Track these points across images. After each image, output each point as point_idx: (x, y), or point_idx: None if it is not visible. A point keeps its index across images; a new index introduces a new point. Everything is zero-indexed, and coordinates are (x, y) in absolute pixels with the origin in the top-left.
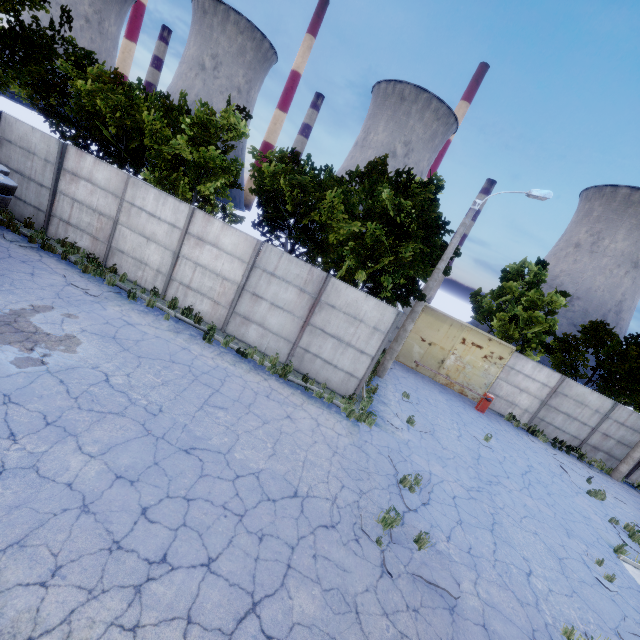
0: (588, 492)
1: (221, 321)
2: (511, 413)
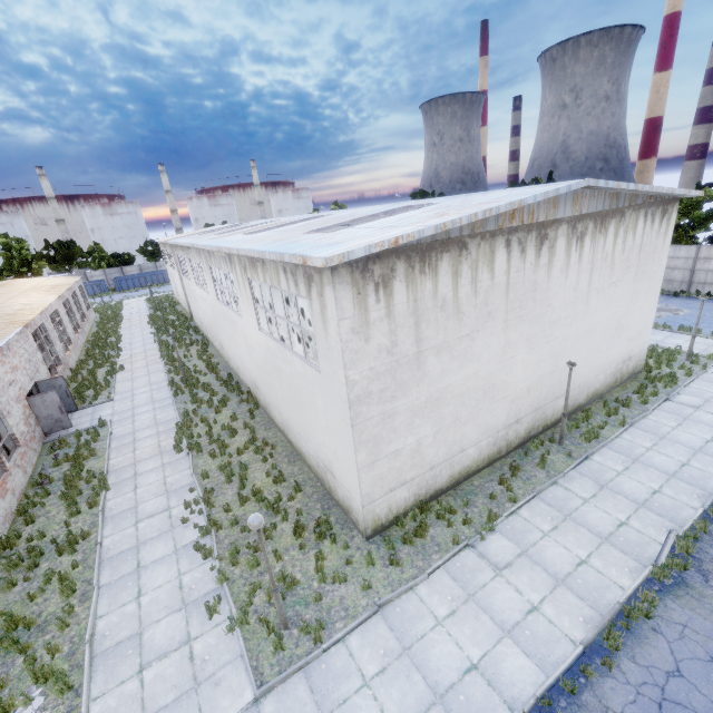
0: None
1: None
2: None
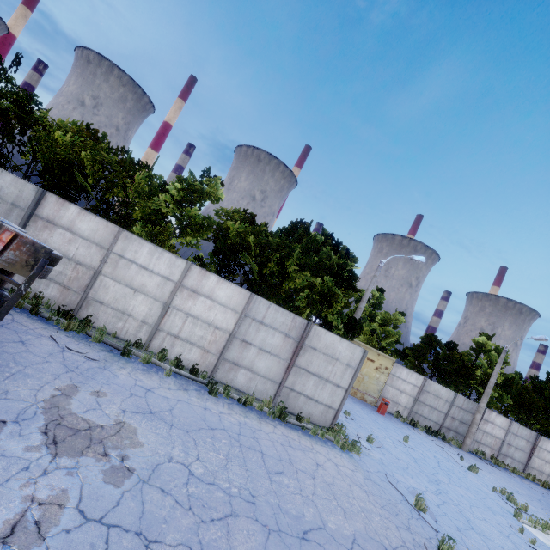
0: (469, 468)
1: (210, 368)
2: (398, 411)
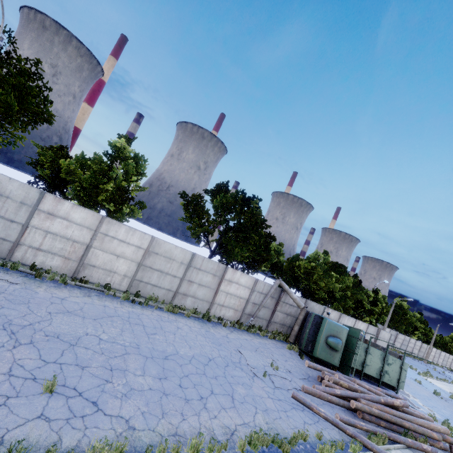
0: None
1: None
2: None
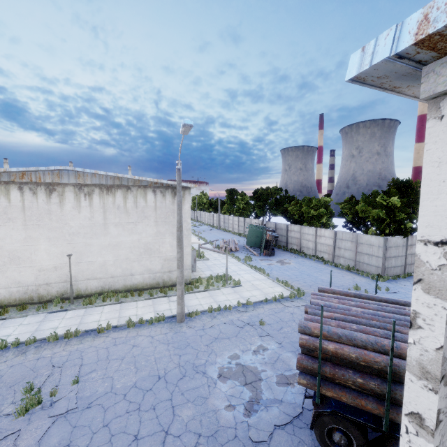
0: None
1: (331, 259)
2: None
